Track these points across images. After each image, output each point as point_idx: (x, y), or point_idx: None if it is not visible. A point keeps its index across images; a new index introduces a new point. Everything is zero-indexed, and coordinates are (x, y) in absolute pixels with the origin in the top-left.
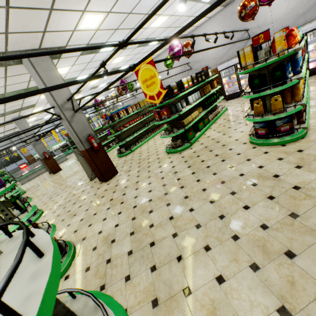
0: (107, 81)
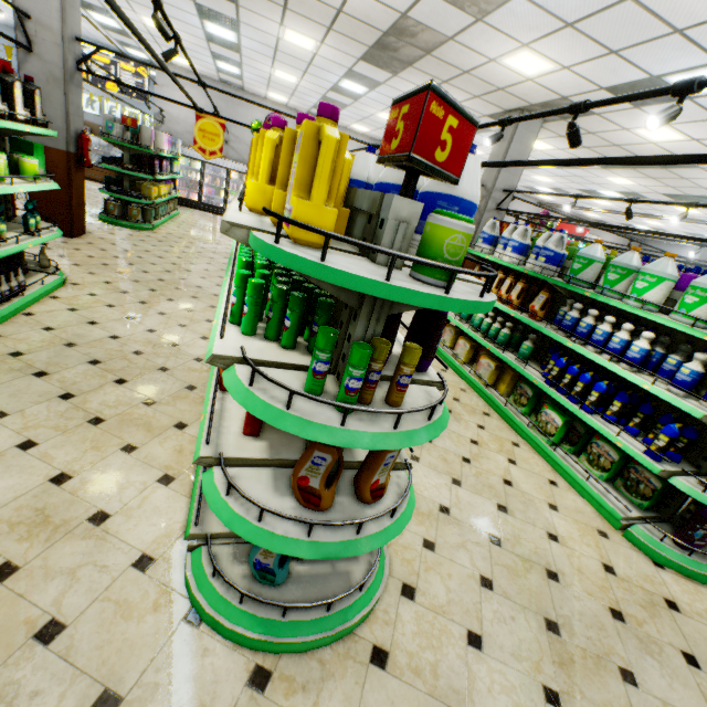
0: (259, 78)
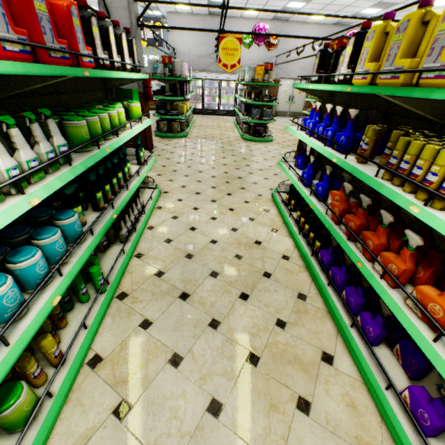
0: None
